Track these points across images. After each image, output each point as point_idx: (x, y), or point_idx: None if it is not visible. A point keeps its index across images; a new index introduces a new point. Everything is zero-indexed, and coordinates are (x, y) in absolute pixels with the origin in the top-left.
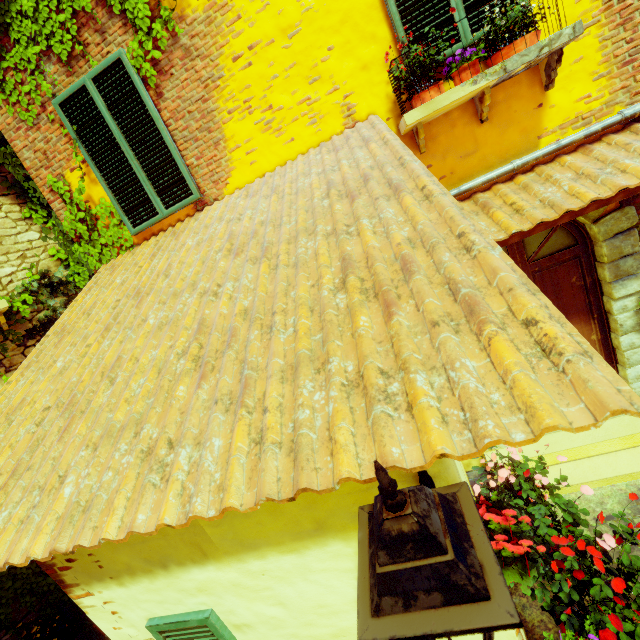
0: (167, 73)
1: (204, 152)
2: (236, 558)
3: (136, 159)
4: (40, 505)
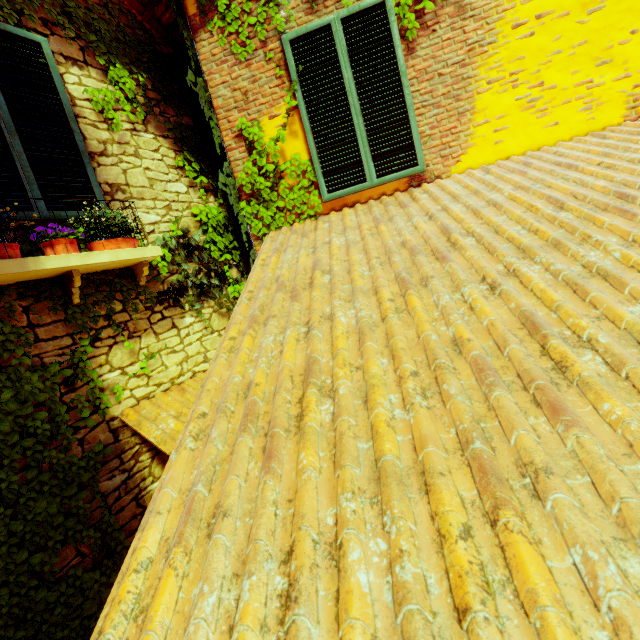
0: (428, 29)
1: (442, 121)
2: None
3: (361, 115)
4: None
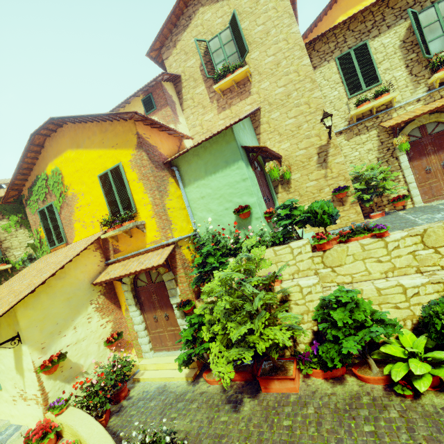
0: (63, 208)
1: (69, 230)
2: None
3: (53, 229)
4: None
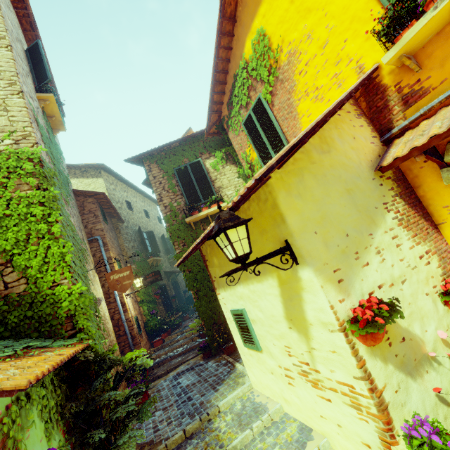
0: (275, 94)
1: (289, 124)
2: (246, 283)
3: (265, 136)
4: None
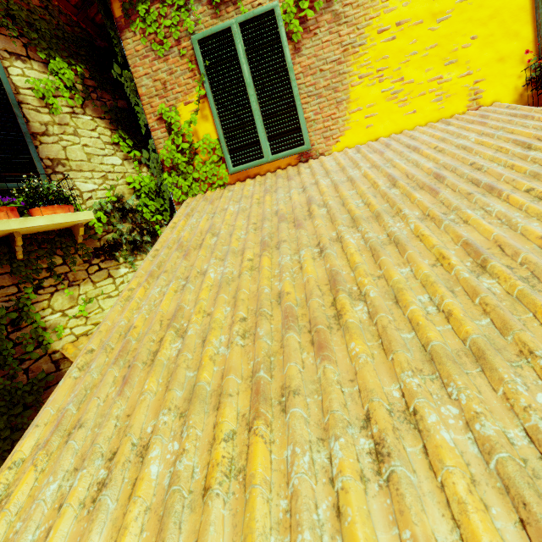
0: (311, 32)
1: (324, 109)
2: None
3: (258, 103)
4: (398, 454)
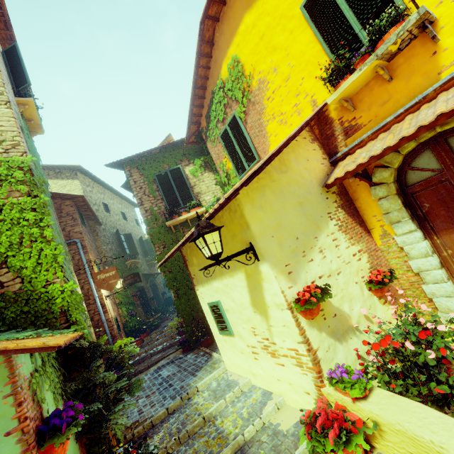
0: (248, 114)
1: (260, 140)
2: (221, 278)
3: (239, 150)
4: None
